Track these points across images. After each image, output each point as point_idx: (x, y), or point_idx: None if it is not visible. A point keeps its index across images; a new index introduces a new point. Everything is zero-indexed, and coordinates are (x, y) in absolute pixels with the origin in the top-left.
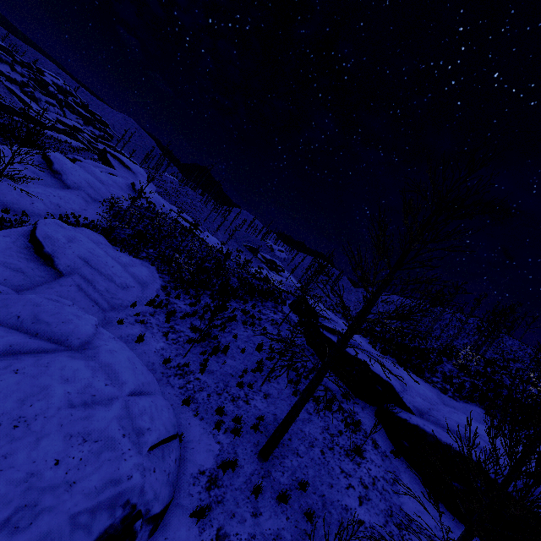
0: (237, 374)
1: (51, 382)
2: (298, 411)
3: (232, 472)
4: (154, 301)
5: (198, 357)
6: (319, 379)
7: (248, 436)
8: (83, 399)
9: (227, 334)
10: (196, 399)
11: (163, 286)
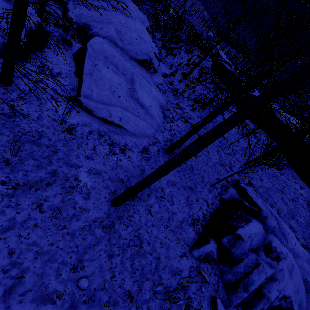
0: (178, 63)
1: (131, 22)
2: (199, 63)
3: (173, 77)
4: (147, 29)
5: (164, 53)
6: (210, 51)
7: (179, 75)
8: (138, 30)
9: (176, 52)
10: (163, 62)
11: (150, 25)
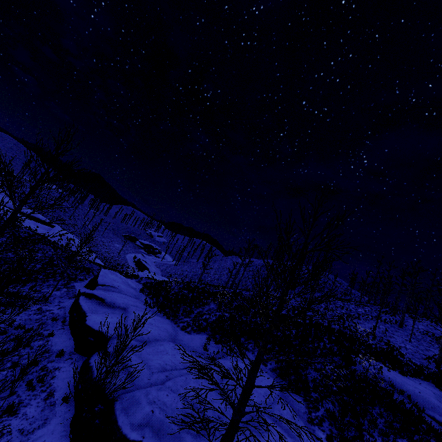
0: None
1: None
2: None
3: None
4: None
5: None
6: None
7: None
8: None
9: None
10: None
11: None
